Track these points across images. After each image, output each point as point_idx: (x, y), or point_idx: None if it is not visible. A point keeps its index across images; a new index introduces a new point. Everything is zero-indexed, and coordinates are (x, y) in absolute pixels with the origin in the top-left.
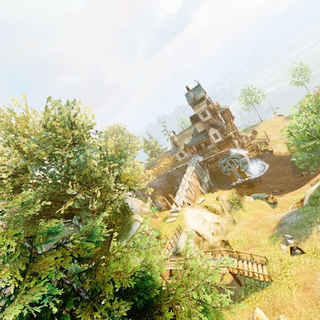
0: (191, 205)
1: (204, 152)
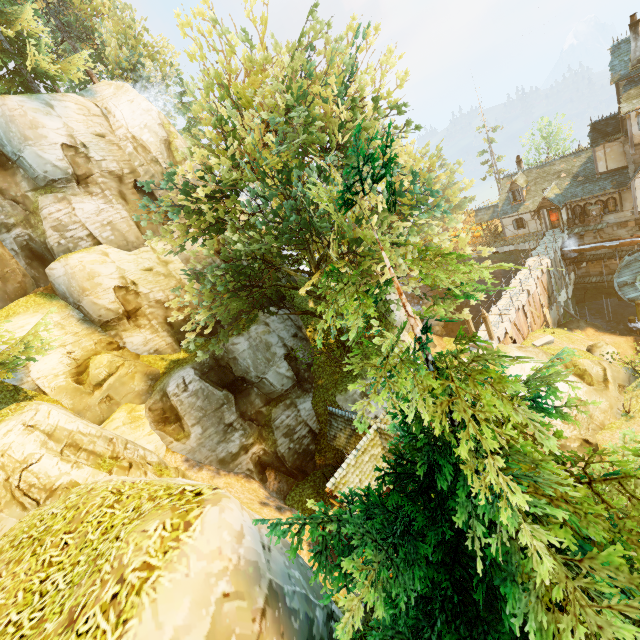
0: (518, 345)
1: (588, 230)
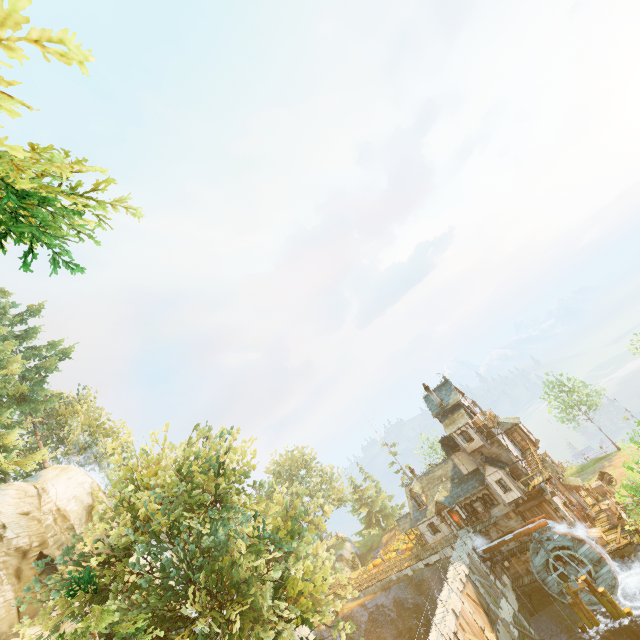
0: None
1: (485, 525)
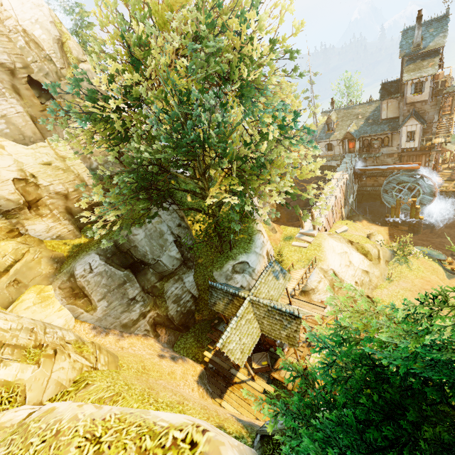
0: (328, 232)
1: (371, 156)
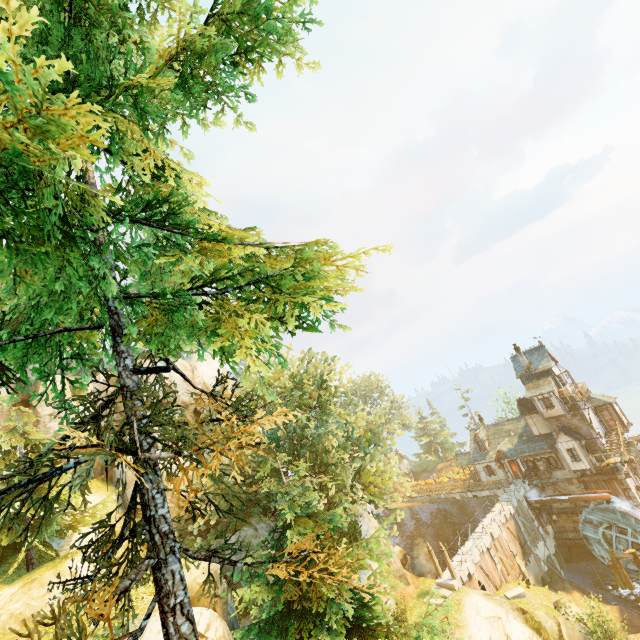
0: (486, 591)
1: (543, 482)
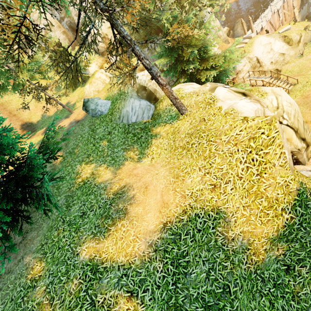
0: (268, 34)
1: None
